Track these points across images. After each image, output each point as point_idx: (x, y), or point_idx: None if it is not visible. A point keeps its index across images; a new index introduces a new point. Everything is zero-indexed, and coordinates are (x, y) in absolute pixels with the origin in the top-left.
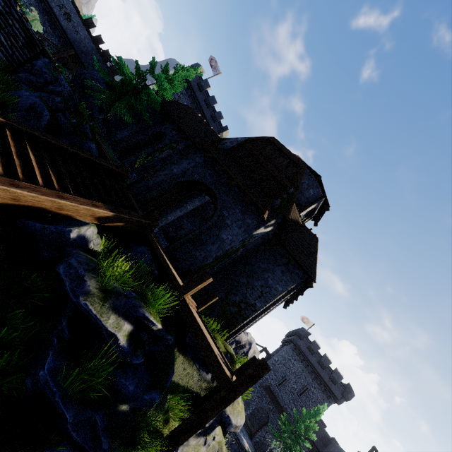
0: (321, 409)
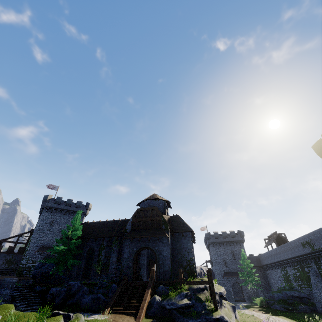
0: (242, 252)
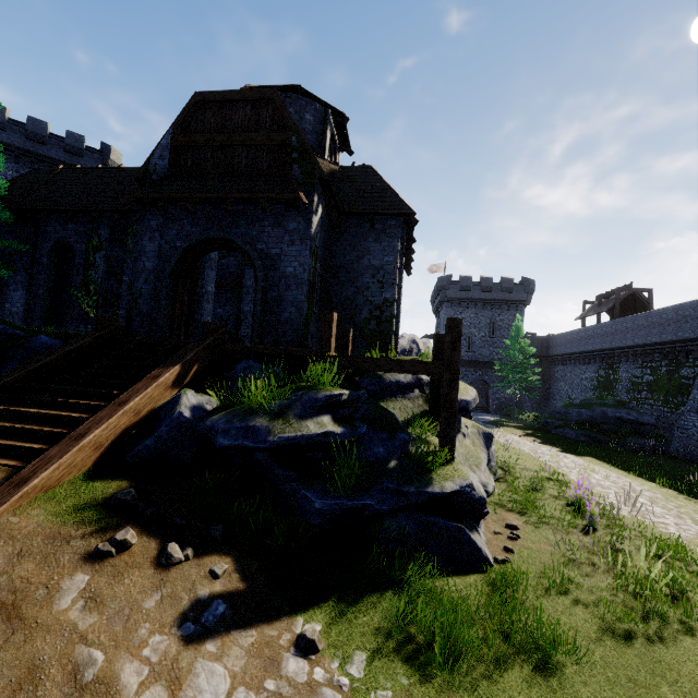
0: (520, 323)
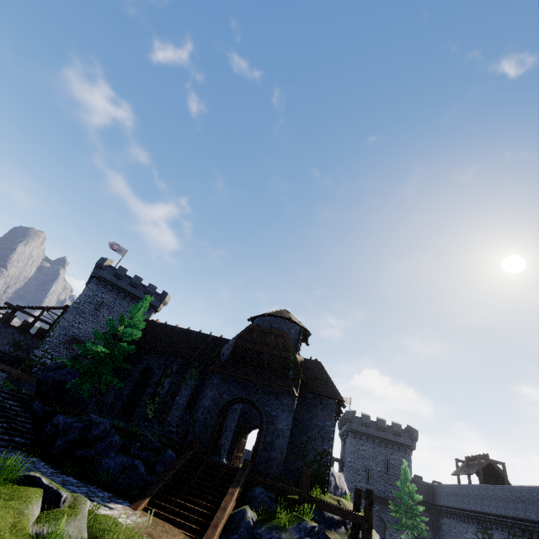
0: (408, 468)
